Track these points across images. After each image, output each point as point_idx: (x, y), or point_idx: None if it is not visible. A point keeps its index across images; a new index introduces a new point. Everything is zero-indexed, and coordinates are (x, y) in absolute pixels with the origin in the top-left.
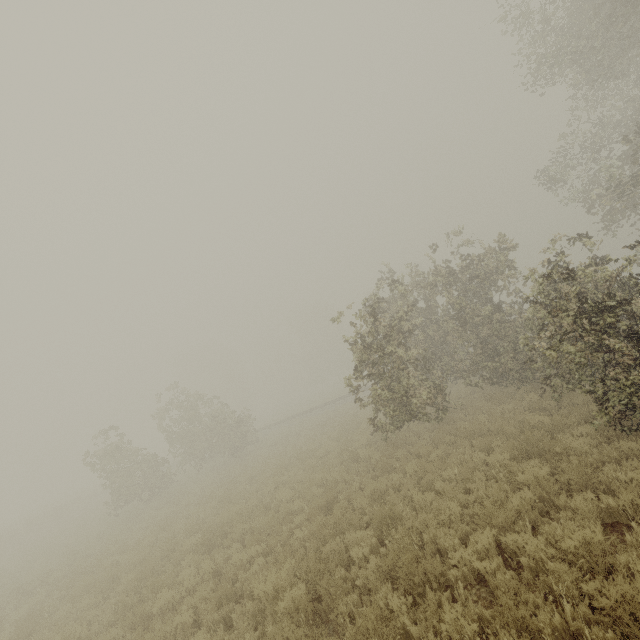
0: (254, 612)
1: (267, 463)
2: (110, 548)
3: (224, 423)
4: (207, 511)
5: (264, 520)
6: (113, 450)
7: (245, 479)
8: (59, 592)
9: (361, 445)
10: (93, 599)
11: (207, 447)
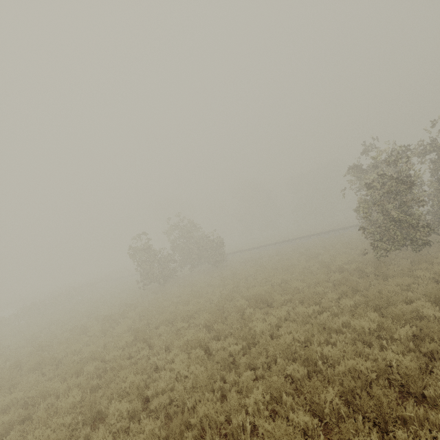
0: (354, 339)
1: (257, 269)
2: (163, 303)
3: (213, 243)
4: (226, 291)
5: (299, 295)
6: (145, 248)
7: (241, 277)
8: (143, 321)
9: (339, 264)
10: (187, 324)
11: (195, 258)
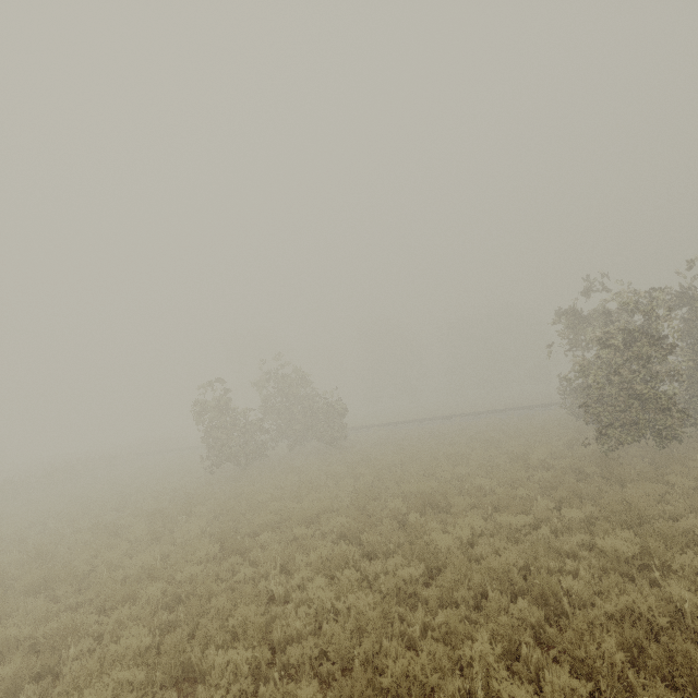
0: (602, 569)
1: (406, 455)
2: (256, 495)
3: (332, 408)
4: (361, 484)
5: (492, 498)
6: (225, 403)
7: (380, 466)
8: (226, 522)
9: (540, 458)
10: (312, 530)
11: (299, 430)
